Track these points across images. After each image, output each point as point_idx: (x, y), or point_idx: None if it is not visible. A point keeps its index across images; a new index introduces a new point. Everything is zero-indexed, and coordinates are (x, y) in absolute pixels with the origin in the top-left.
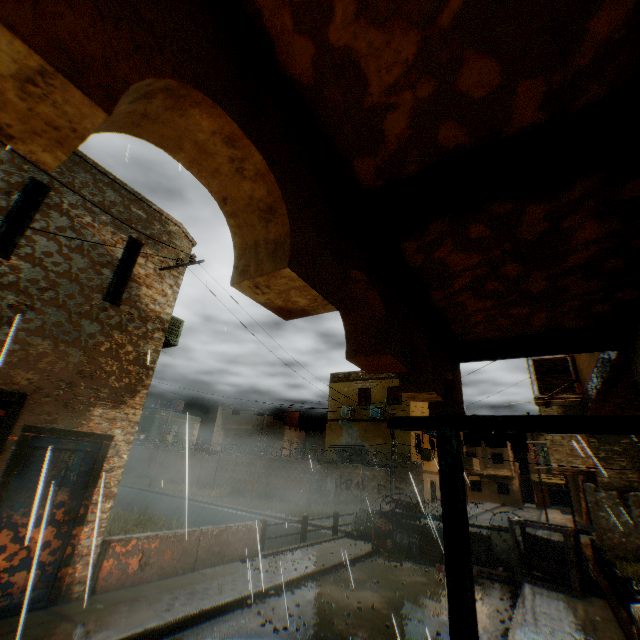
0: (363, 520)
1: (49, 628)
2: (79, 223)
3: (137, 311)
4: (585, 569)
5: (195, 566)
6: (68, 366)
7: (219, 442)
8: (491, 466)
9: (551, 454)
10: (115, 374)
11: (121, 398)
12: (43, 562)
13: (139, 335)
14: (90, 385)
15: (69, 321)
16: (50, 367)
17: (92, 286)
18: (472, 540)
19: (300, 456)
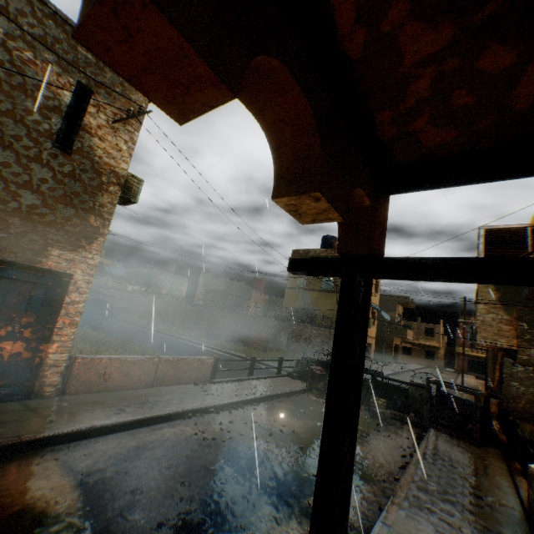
0: (303, 366)
1: (15, 417)
2: (19, 58)
3: (90, 162)
4: (488, 426)
5: (154, 384)
6: (21, 207)
7: (201, 298)
8: (422, 337)
9: (479, 332)
10: (71, 220)
11: (78, 243)
12: (16, 368)
13: (94, 186)
14: (46, 227)
15: (18, 163)
16: (2, 205)
17: (40, 130)
18: (392, 391)
19: (261, 314)
